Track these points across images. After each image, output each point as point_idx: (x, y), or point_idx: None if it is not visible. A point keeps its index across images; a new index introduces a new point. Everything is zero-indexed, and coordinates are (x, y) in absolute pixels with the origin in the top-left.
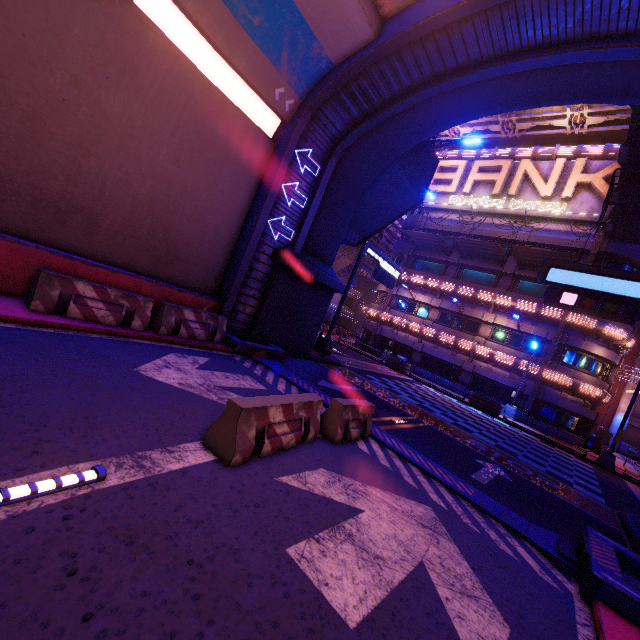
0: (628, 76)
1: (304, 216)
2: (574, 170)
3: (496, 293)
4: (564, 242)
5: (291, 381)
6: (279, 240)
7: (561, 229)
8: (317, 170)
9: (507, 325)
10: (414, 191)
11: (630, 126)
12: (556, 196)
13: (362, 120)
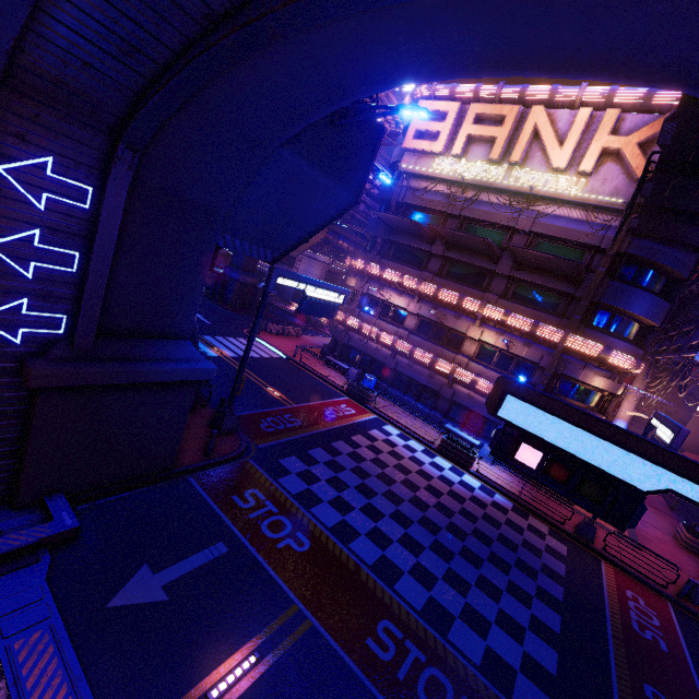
0: (698, 26)
1: (81, 286)
2: (601, 128)
3: (485, 302)
4: (576, 235)
5: (3, 669)
6: (30, 340)
7: (574, 216)
8: (88, 195)
9: (495, 344)
10: (340, 189)
11: None
12: (573, 167)
13: (148, 90)
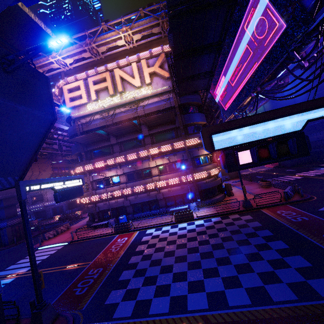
0: None
1: None
2: (143, 67)
3: (148, 149)
4: (161, 107)
5: None
6: None
7: (156, 100)
8: None
9: (163, 163)
10: (38, 112)
11: (168, 14)
12: (143, 84)
13: None
